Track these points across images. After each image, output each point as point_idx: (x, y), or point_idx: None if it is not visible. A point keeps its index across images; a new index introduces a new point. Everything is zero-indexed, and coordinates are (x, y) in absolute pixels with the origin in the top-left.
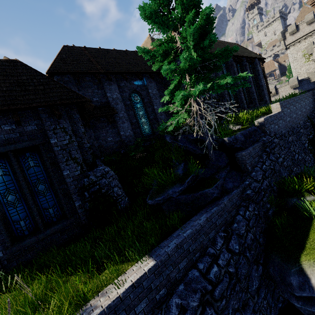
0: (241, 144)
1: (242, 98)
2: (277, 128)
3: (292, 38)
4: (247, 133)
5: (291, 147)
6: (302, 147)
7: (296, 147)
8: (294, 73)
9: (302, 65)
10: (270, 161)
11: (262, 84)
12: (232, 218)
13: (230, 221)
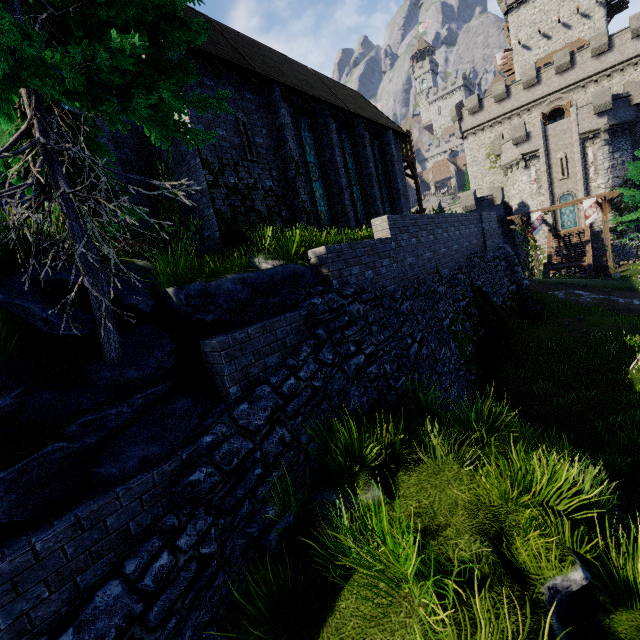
0: (229, 313)
1: (346, 206)
2: (373, 278)
3: (472, 121)
4: (266, 279)
5: (404, 327)
6: (437, 327)
7: (418, 327)
8: (472, 184)
9: (485, 172)
10: (317, 366)
11: (398, 186)
12: (81, 597)
13: (59, 617)
